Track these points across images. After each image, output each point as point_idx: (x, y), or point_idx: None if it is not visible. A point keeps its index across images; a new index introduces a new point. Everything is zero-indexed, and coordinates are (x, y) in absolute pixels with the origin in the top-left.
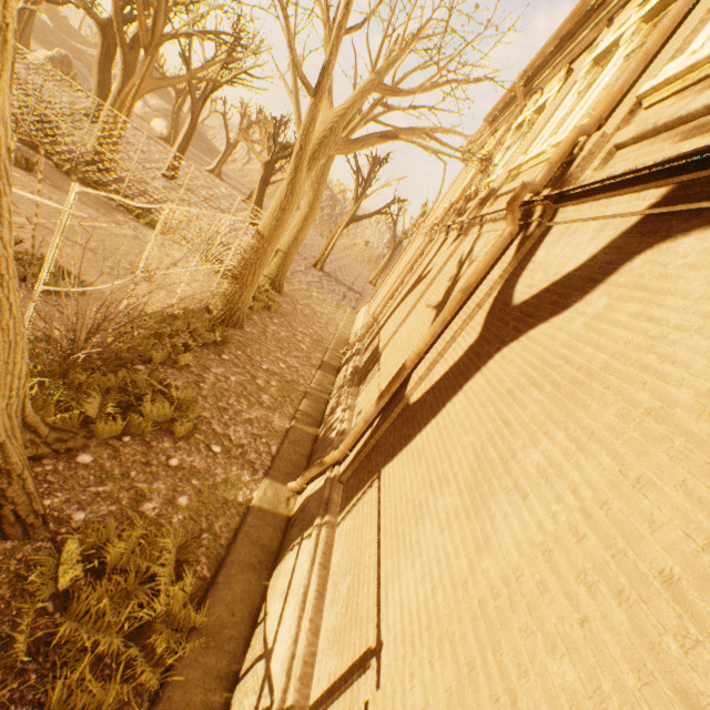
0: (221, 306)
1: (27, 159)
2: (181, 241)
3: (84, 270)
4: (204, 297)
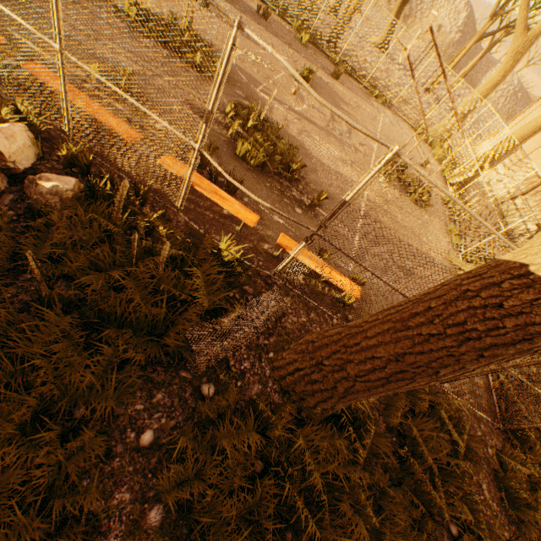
0: (461, 184)
1: (338, 71)
2: (400, 114)
3: (412, 172)
4: (438, 171)
